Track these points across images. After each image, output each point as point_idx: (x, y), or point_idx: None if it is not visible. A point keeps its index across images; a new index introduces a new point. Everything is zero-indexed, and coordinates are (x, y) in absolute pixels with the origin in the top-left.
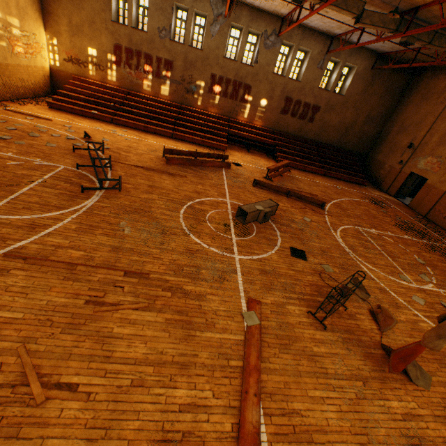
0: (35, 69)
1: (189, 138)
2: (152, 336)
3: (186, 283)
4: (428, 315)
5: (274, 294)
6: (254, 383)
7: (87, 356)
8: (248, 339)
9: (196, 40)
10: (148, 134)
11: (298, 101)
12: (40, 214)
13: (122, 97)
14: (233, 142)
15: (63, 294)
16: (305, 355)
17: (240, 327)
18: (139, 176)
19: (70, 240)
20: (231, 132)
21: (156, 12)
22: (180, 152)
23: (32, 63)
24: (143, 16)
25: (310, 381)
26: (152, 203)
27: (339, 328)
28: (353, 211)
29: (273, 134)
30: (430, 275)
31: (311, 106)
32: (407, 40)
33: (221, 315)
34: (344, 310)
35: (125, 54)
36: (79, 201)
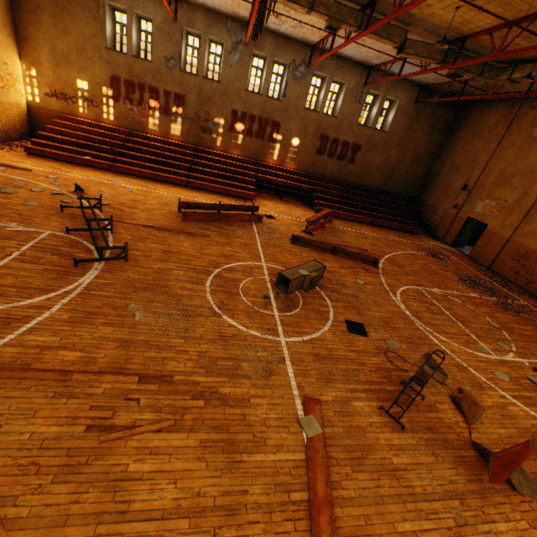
0: (8, 106)
1: (208, 186)
2: (184, 469)
3: (222, 384)
4: (517, 394)
5: (334, 387)
6: (326, 524)
7: (92, 515)
8: (311, 457)
9: (212, 71)
10: (158, 184)
11: (335, 139)
12: (17, 302)
13: (122, 139)
14: (262, 189)
15: (53, 420)
16: (385, 470)
17: (298, 440)
18: (149, 239)
19: (61, 336)
20: (259, 178)
21: (162, 39)
22: (200, 206)
23: (3, 98)
24: (146, 42)
25: (396, 509)
26: (170, 274)
27: (419, 426)
28: (410, 267)
29: (308, 177)
30: (508, 342)
31: (350, 145)
32: (455, 72)
33: (272, 425)
34: (421, 400)
35: (125, 87)
36: (72, 278)
